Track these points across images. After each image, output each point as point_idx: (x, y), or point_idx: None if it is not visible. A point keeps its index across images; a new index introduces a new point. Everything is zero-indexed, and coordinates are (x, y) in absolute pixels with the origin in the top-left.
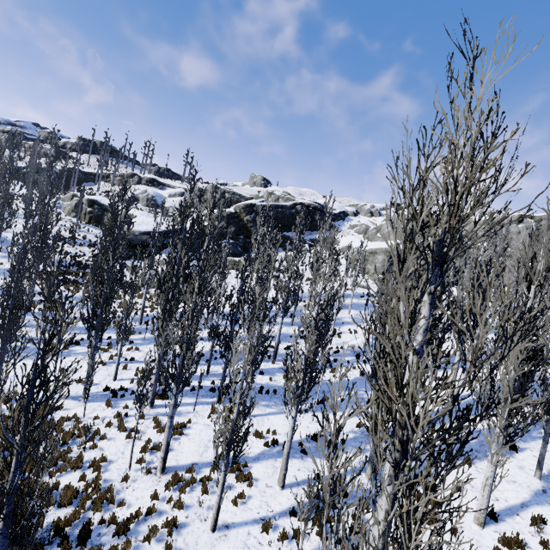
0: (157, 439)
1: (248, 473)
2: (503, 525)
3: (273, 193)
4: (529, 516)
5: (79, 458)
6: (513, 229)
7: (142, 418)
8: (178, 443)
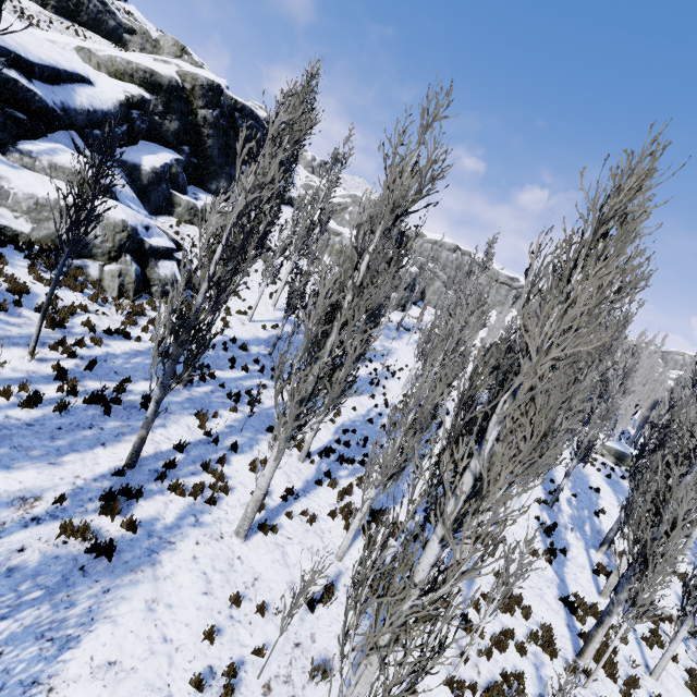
0: (523, 625)
1: (597, 604)
2: None
3: (188, 52)
4: None
5: None
6: (450, 257)
7: (476, 607)
8: (532, 613)
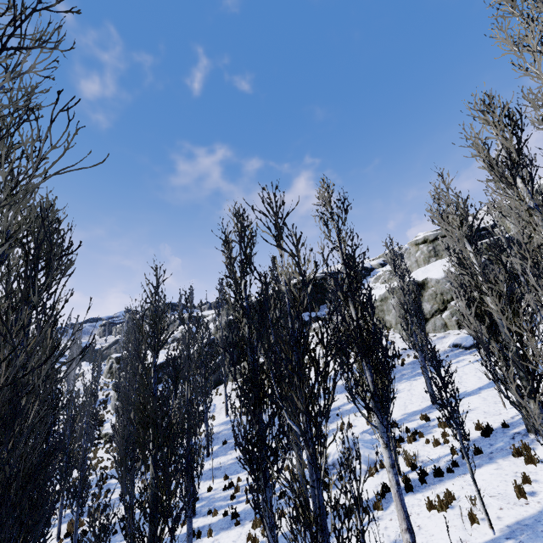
0: None
1: None
2: None
3: None
4: None
5: None
6: None
7: None
8: None
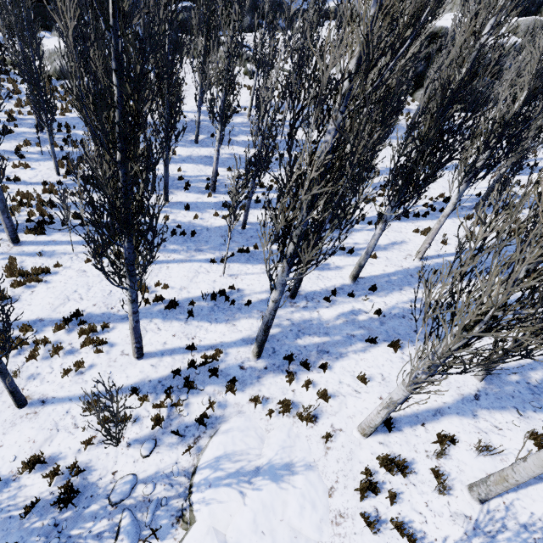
0: (4, 286)
1: (97, 339)
2: (395, 436)
3: None
4: (437, 430)
5: None
6: None
7: None
8: (30, 292)
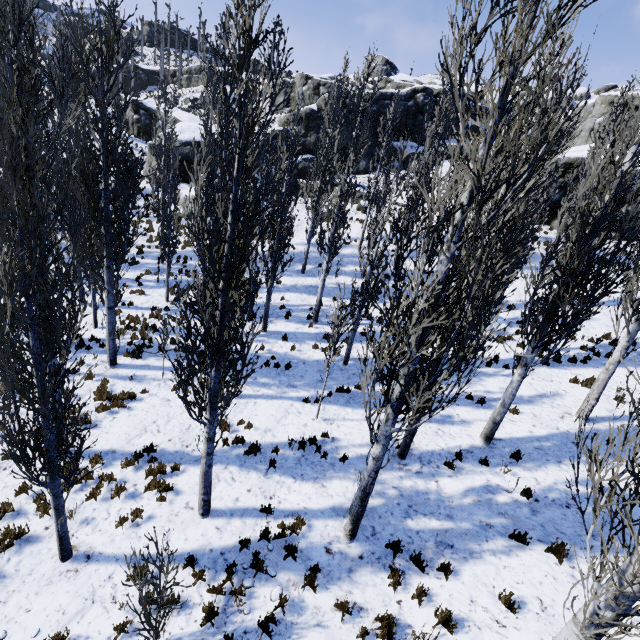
0: (89, 409)
1: (164, 482)
2: None
3: (390, 80)
4: None
5: None
6: None
7: (90, 378)
8: (111, 418)
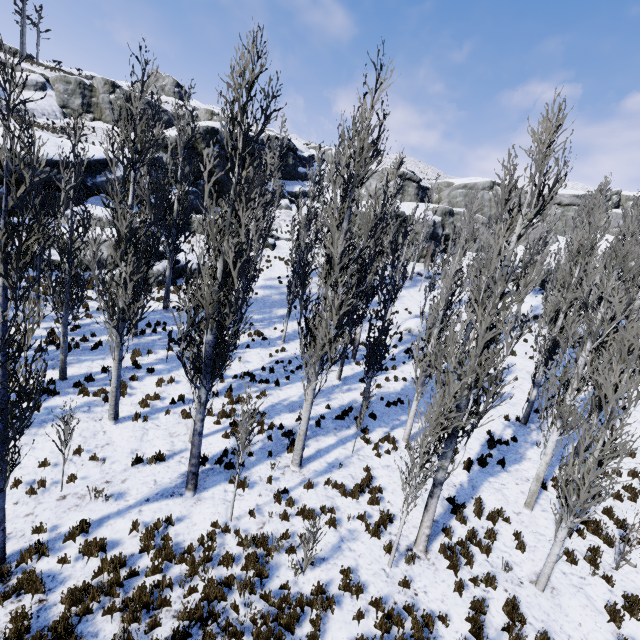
0: (362, 510)
1: (500, 509)
2: None
3: (216, 114)
4: None
5: (317, 590)
6: (486, 195)
7: (309, 487)
8: (388, 503)
